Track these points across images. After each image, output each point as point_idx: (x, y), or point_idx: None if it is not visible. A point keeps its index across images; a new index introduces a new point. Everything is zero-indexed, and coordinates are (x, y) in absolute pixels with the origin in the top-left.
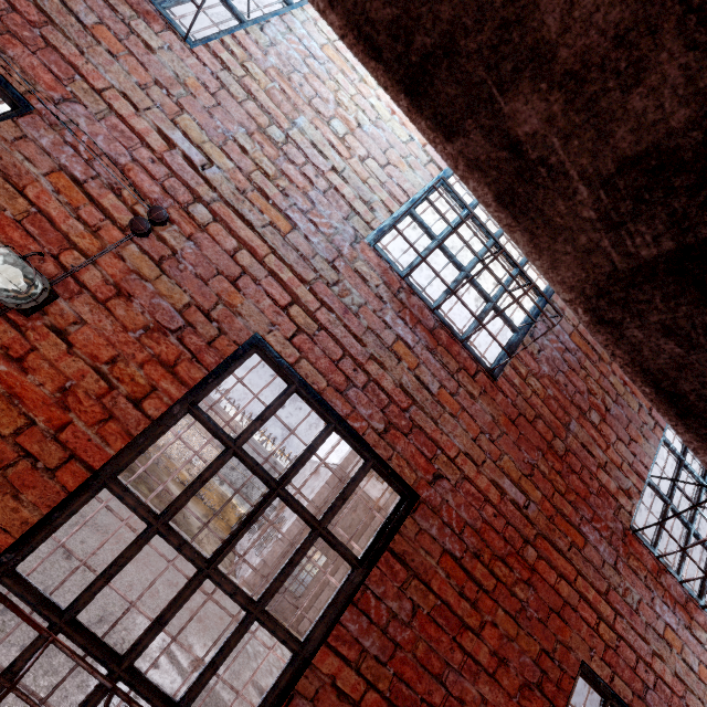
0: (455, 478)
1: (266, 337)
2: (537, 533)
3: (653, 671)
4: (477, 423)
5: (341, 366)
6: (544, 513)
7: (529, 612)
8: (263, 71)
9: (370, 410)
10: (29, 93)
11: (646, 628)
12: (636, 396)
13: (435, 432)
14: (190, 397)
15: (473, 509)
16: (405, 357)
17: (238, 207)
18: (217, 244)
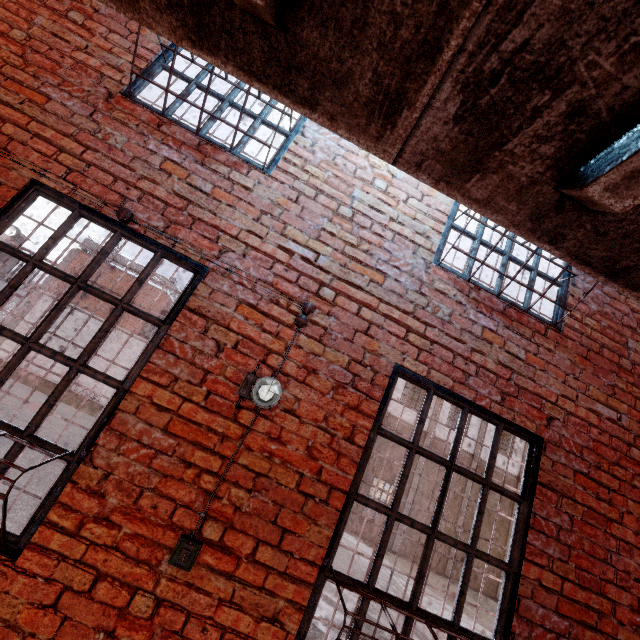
0: (562, 416)
1: (402, 364)
2: (634, 436)
3: None
4: (561, 369)
5: (456, 364)
6: (633, 419)
7: None
8: (317, 167)
9: (487, 389)
10: (201, 259)
11: None
12: None
13: (535, 387)
14: (375, 424)
15: (583, 435)
16: (494, 340)
17: (346, 278)
18: (346, 311)
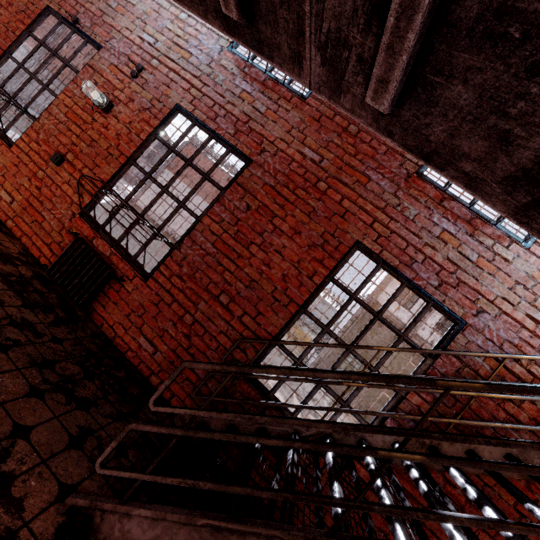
0: (274, 152)
1: (181, 104)
2: (329, 176)
3: (423, 254)
4: (290, 124)
5: (214, 109)
6: (335, 166)
7: (319, 213)
8: None
9: (228, 126)
10: (101, 42)
11: (421, 230)
12: None
13: (263, 131)
14: (155, 132)
15: (284, 165)
16: (247, 99)
17: (168, 55)
18: (161, 73)
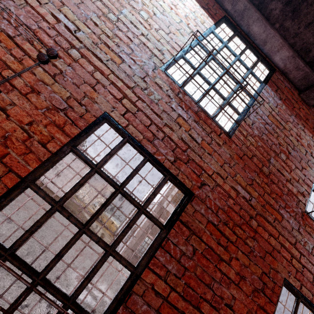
0: (212, 185)
1: (110, 114)
2: (256, 213)
3: None
4: (222, 158)
5: (150, 129)
6: (259, 203)
7: (255, 253)
8: None
9: (166, 151)
10: None
11: None
12: (304, 146)
13: (201, 162)
14: (72, 143)
15: (222, 201)
16: (183, 125)
17: (93, 51)
18: (83, 68)
